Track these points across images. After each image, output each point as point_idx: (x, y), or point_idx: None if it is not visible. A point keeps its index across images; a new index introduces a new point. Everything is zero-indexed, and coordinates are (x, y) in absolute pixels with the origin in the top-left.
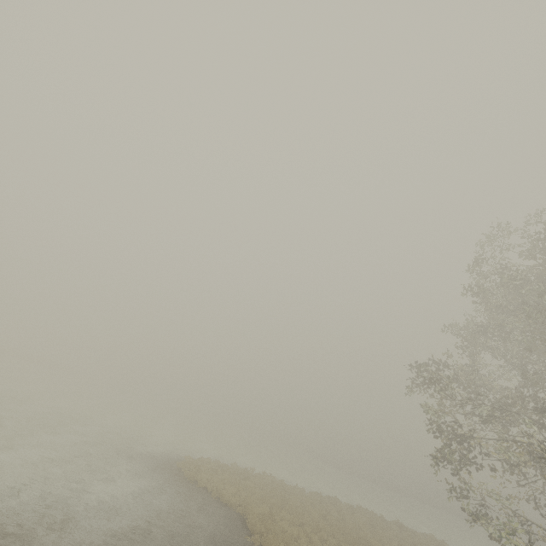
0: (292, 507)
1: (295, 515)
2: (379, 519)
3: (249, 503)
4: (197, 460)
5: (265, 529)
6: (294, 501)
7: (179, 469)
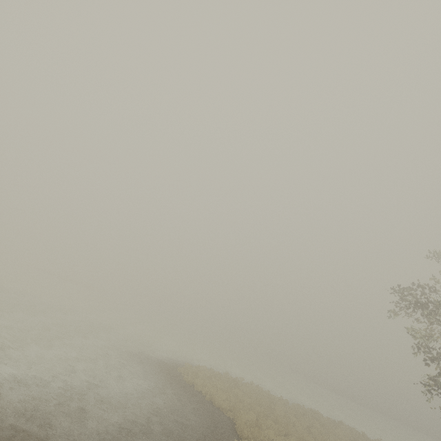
0: (277, 416)
1: (280, 425)
2: (361, 436)
3: (238, 409)
4: (195, 367)
5: (252, 435)
6: (279, 411)
7: (180, 374)
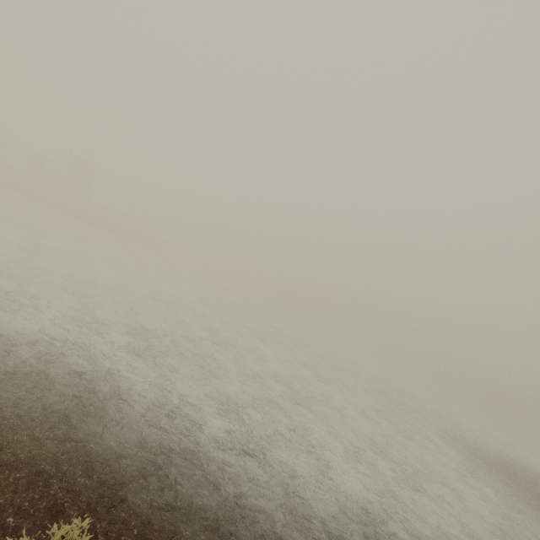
0: None
1: None
2: None
3: None
4: None
5: None
6: None
7: None
